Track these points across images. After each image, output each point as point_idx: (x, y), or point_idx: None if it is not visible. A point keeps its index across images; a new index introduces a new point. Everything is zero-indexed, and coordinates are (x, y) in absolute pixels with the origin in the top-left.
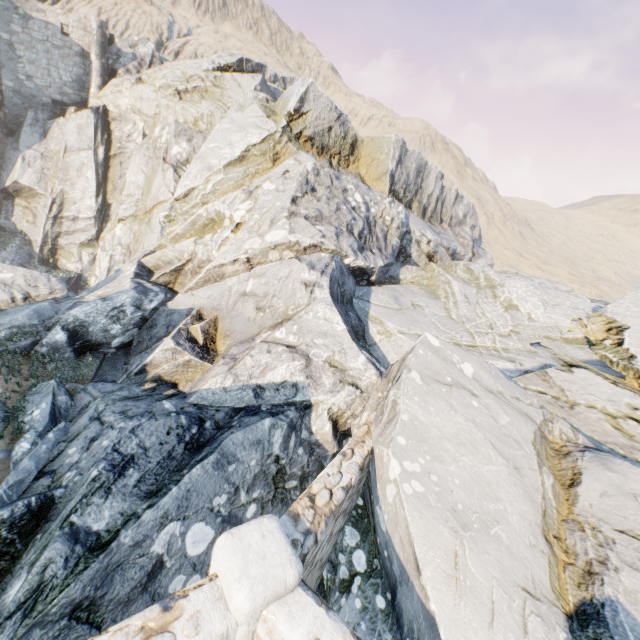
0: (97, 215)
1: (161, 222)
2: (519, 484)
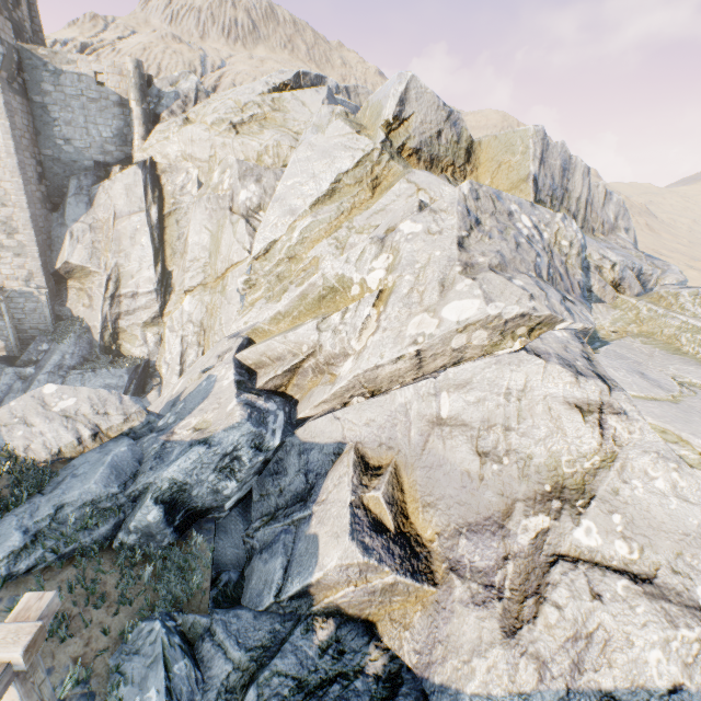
0: (158, 287)
1: (240, 290)
2: None
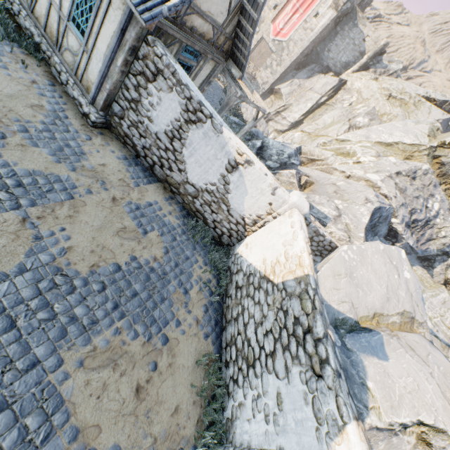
0: (293, 123)
1: (319, 143)
2: (383, 300)
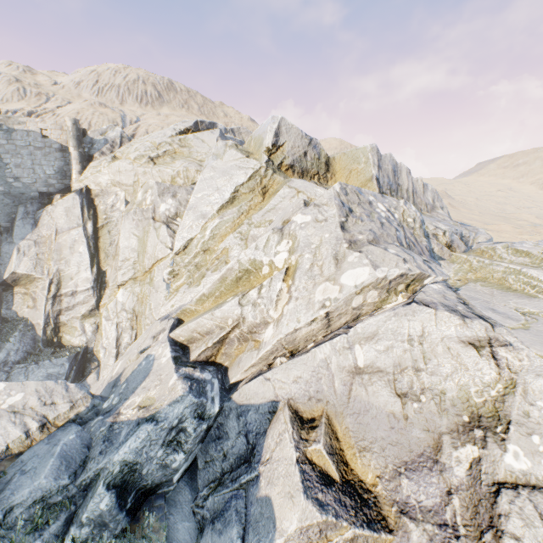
0: (94, 285)
1: (165, 279)
2: None
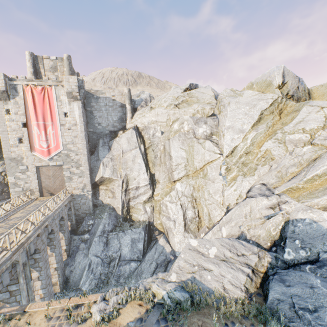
0: (149, 182)
1: (222, 173)
2: None
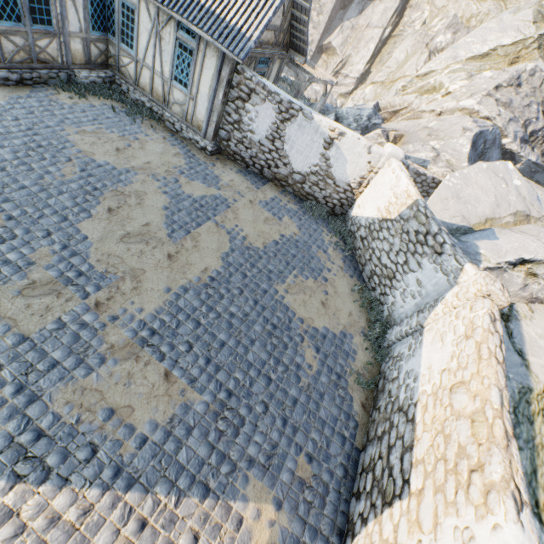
0: (359, 77)
1: (397, 89)
2: (493, 207)
